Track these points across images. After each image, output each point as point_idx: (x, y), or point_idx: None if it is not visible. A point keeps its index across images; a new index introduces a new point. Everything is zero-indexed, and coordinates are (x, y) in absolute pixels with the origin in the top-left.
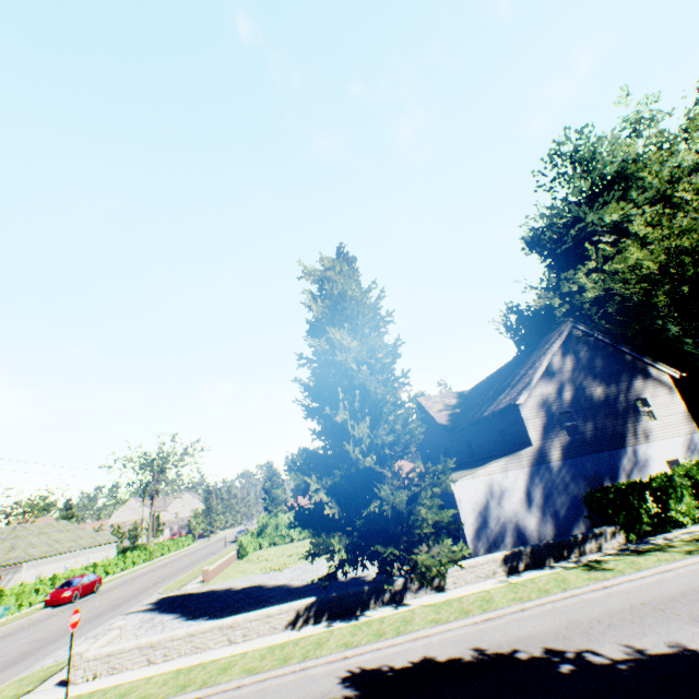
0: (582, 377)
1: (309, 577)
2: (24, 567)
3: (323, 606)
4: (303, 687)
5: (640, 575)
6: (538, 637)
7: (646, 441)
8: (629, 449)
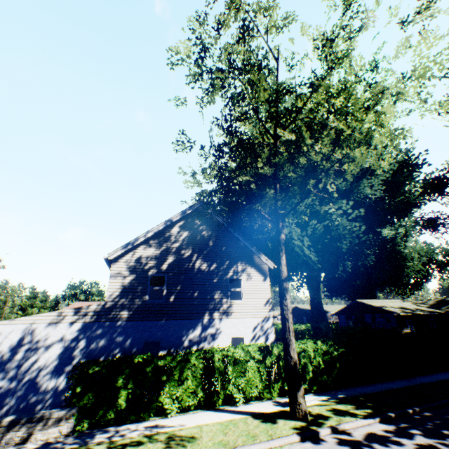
0: (192, 250)
1: None
2: None
3: None
4: None
5: None
6: None
7: (223, 317)
8: (204, 321)
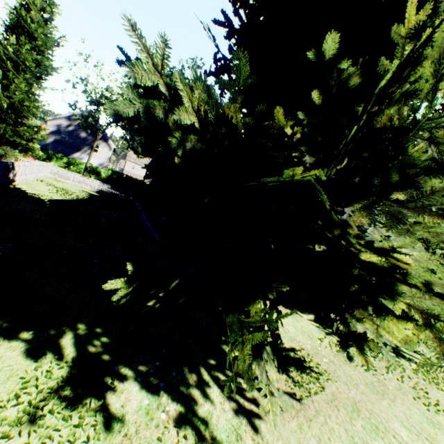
0: (82, 128)
1: None
2: None
3: None
4: None
5: None
6: None
7: (88, 155)
8: (80, 154)
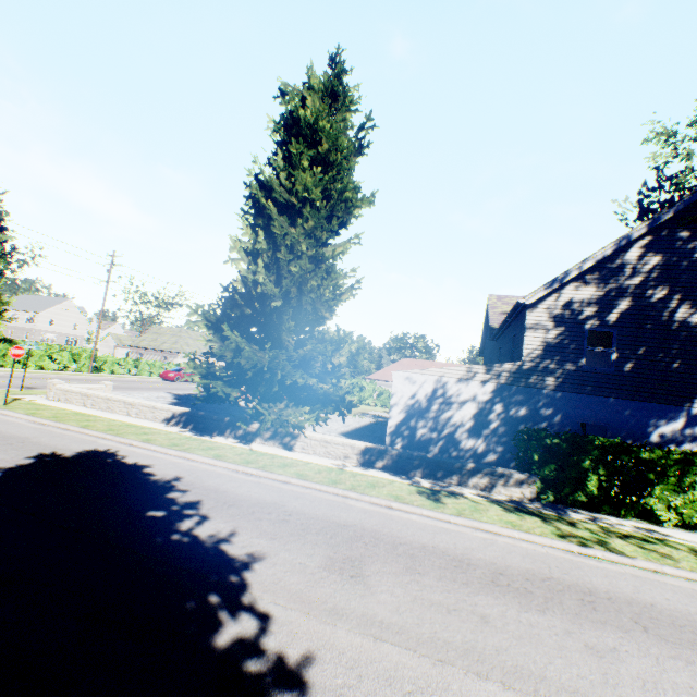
0: (667, 289)
1: None
2: (179, 356)
3: (192, 418)
4: (73, 443)
5: (447, 518)
6: (223, 495)
7: None
8: (690, 411)
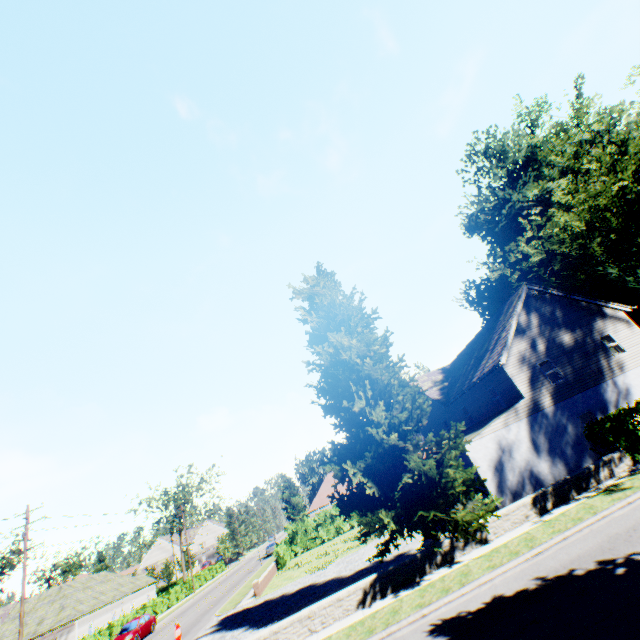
0: (549, 329)
1: (355, 565)
2: (76, 624)
3: (385, 580)
4: None
5: None
6: (587, 555)
7: (621, 372)
8: (609, 382)
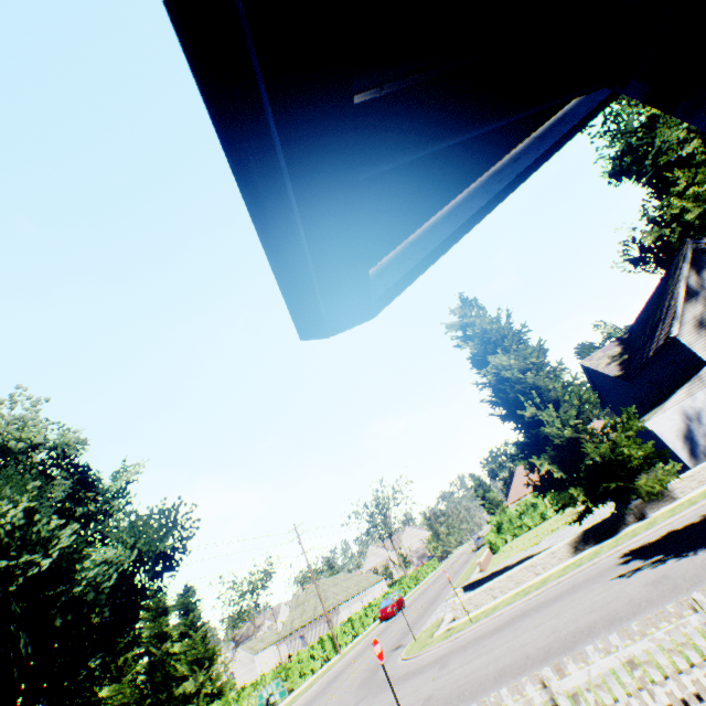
0: None
1: (564, 537)
2: (340, 609)
3: (586, 537)
4: (597, 568)
5: None
6: None
7: None
8: None
